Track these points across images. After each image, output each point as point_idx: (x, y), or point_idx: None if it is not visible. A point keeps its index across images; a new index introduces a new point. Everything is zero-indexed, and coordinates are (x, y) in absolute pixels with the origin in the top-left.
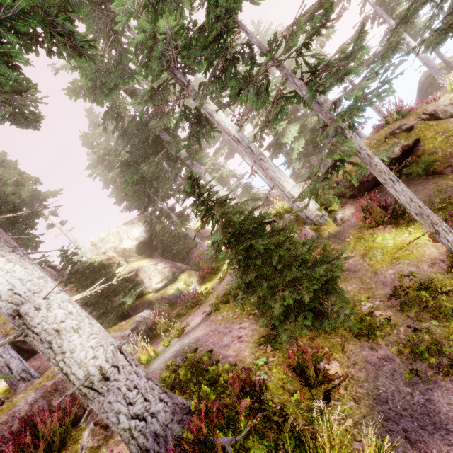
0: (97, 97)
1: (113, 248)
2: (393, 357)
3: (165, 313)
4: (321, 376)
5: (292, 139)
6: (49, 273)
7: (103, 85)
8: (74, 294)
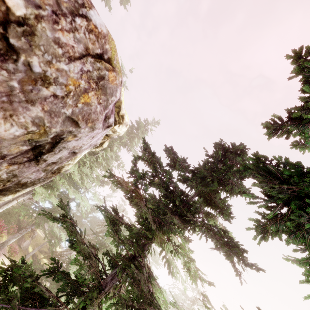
0: None
1: None
2: None
3: None
4: None
5: None
6: None
7: None
8: None
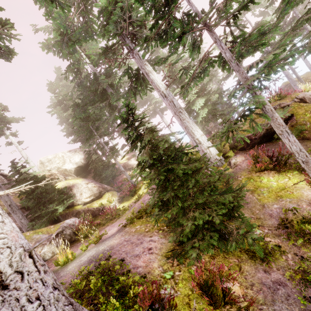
0: (63, 49)
1: (57, 168)
2: (285, 281)
3: (88, 222)
4: (228, 297)
5: (199, 107)
6: (0, 180)
7: (69, 41)
8: (17, 199)
